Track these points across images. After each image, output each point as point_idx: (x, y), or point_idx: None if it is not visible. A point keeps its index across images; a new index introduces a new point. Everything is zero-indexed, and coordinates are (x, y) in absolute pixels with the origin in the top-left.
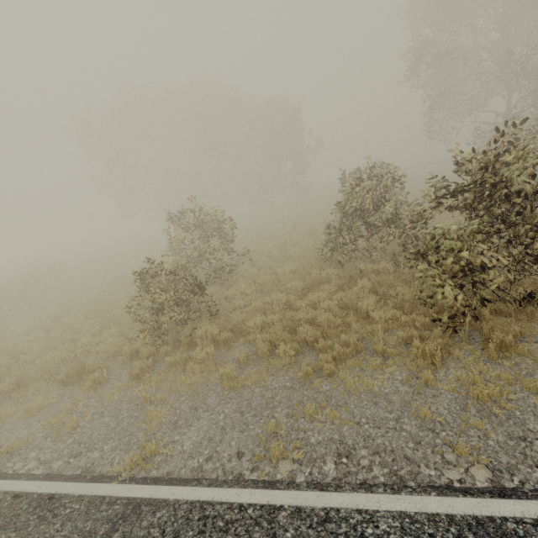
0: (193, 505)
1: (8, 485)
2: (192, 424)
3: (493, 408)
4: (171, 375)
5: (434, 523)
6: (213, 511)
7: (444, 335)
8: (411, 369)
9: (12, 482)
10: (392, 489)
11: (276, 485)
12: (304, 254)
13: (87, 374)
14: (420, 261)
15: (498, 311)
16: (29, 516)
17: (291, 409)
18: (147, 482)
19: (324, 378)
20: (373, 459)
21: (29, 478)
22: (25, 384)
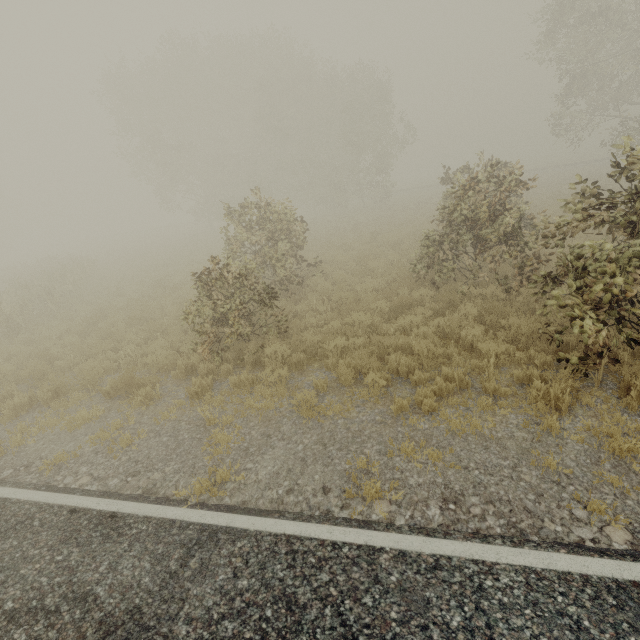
0: (278, 538)
1: (62, 499)
2: (265, 453)
3: (634, 464)
4: (235, 397)
5: (565, 582)
6: (302, 546)
7: (574, 377)
8: (529, 413)
9: (65, 496)
10: (512, 542)
11: (372, 525)
12: (389, 270)
13: (136, 388)
14: (549, 286)
15: (638, 355)
16: (91, 533)
17: (383, 446)
18: (221, 509)
19: (422, 415)
20: (486, 508)
21: (85, 494)
22: (64, 393)
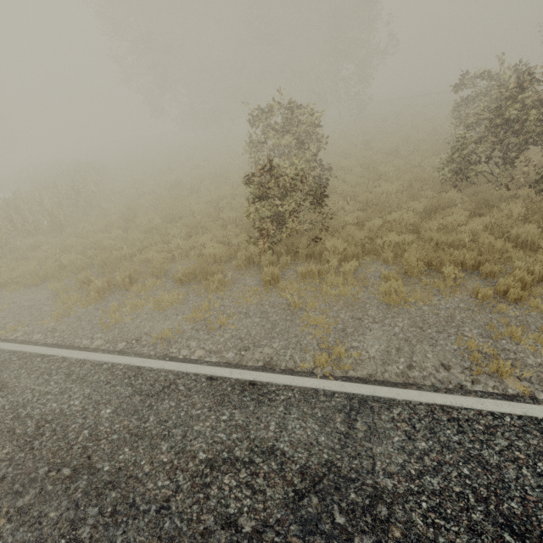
0: (432, 407)
1: (193, 368)
2: (365, 334)
3: None
4: (305, 285)
5: None
6: (460, 415)
7: None
8: None
9: (194, 365)
10: None
11: (518, 399)
12: (400, 174)
13: (205, 276)
14: None
15: None
16: (241, 397)
17: (482, 330)
18: (355, 381)
19: (507, 304)
20: None
21: (211, 364)
22: (135, 279)
